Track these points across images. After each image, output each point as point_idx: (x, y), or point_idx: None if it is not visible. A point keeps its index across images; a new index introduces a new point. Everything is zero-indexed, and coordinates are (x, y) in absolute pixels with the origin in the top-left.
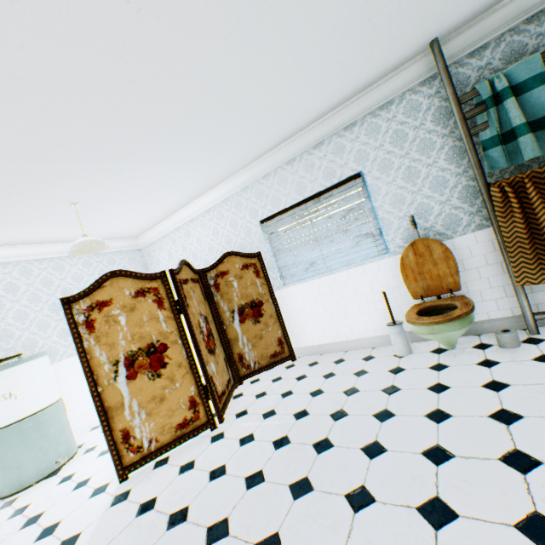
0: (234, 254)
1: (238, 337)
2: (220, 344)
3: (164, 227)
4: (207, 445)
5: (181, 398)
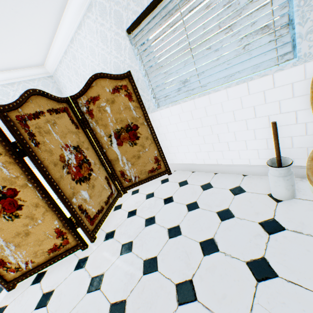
0: (101, 76)
1: (117, 158)
2: (101, 166)
3: (56, 52)
4: (70, 272)
5: (47, 231)
